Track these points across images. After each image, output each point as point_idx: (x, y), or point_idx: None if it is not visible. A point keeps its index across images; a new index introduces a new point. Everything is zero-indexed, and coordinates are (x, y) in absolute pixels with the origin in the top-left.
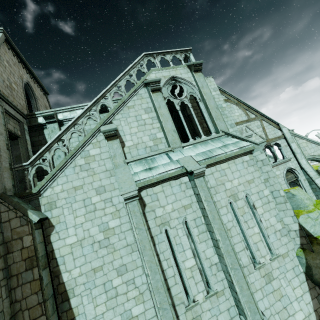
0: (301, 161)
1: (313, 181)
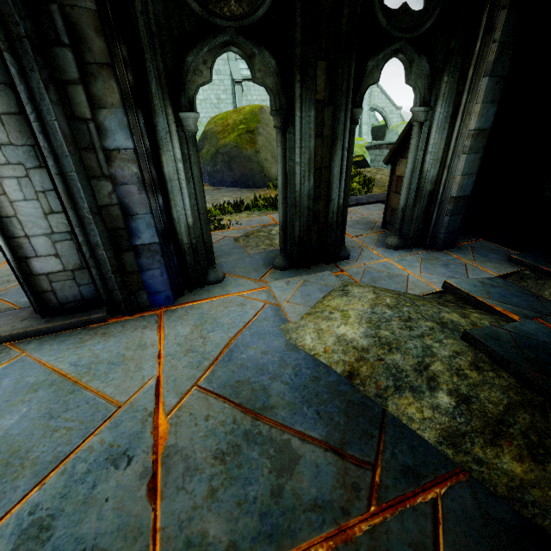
0: (364, 107)
1: (362, 126)
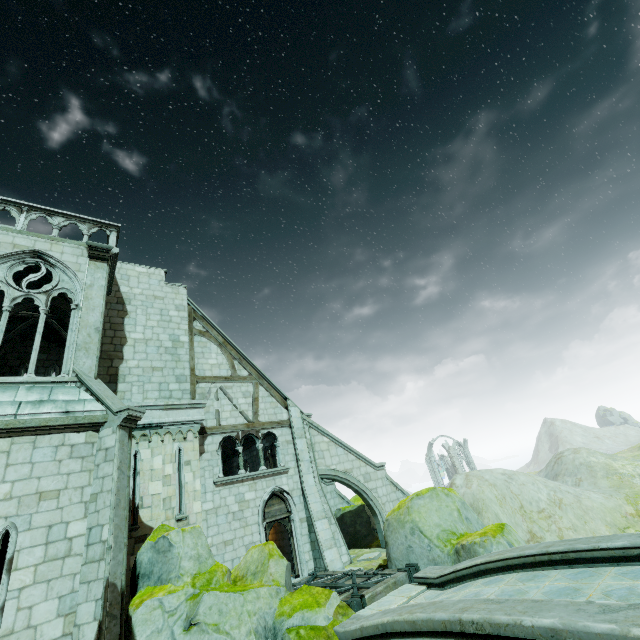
0: (306, 478)
1: (313, 524)
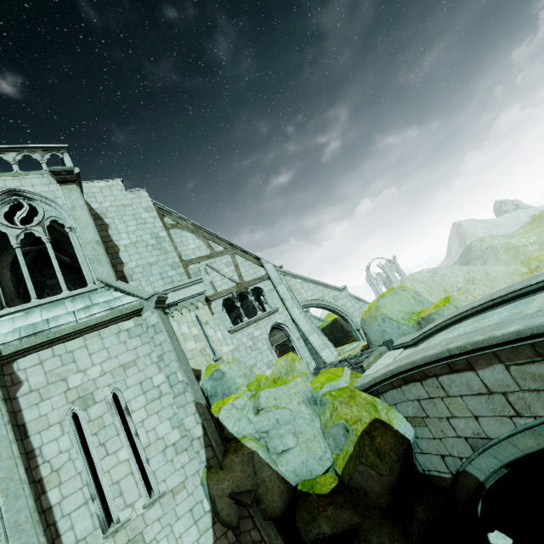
0: (293, 311)
1: (307, 338)
